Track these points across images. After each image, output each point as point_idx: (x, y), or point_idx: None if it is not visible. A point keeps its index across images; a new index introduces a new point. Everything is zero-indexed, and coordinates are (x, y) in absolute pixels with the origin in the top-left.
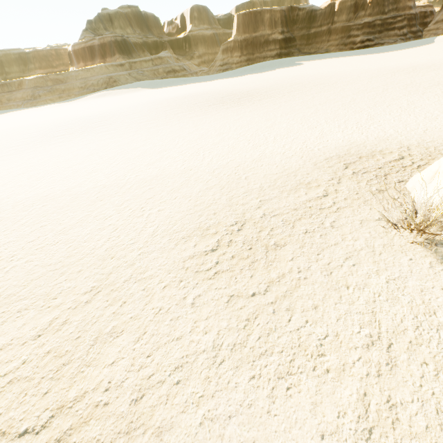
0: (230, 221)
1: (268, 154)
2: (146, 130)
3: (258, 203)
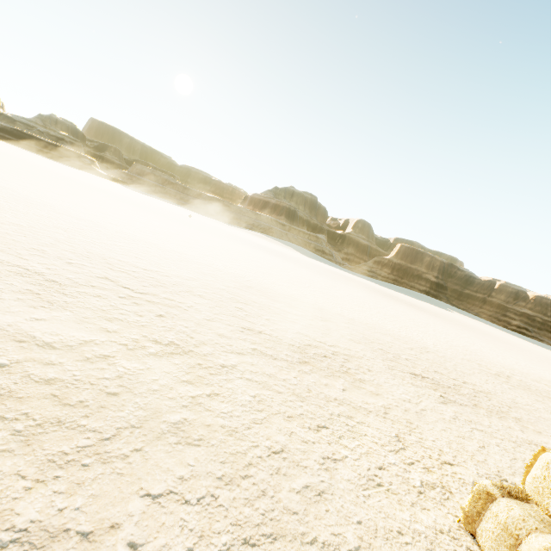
0: (494, 369)
1: (486, 352)
2: (340, 282)
3: (509, 372)
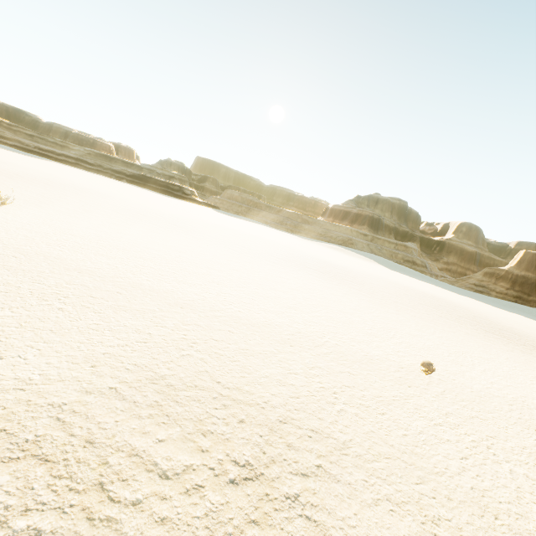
0: None
1: None
2: (410, 316)
3: None
